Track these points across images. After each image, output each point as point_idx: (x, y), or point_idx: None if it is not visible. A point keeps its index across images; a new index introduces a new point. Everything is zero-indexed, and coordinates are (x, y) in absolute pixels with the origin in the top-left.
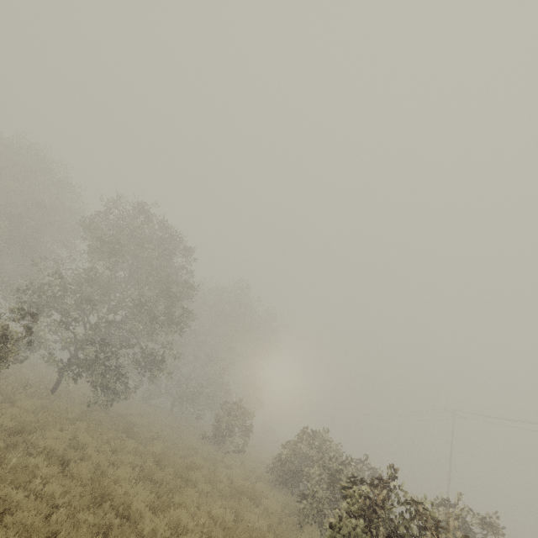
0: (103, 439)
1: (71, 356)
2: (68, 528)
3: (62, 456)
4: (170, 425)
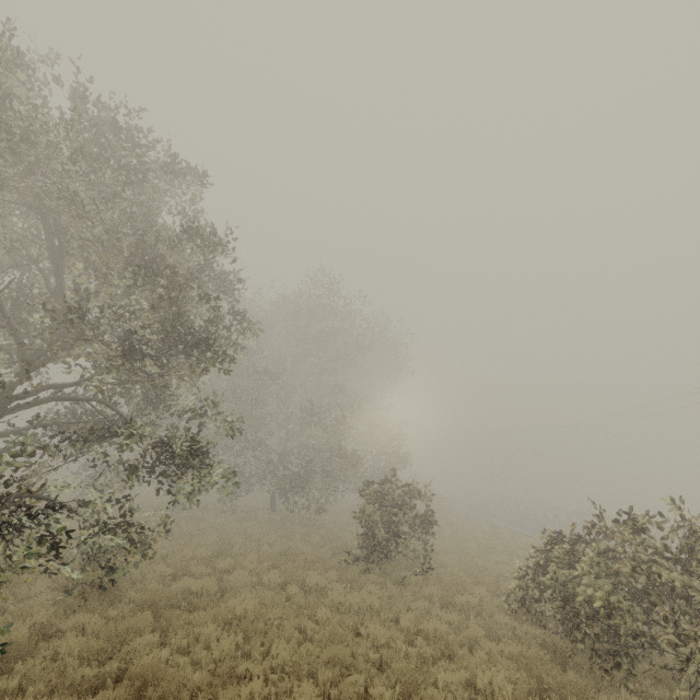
0: None
1: None
2: None
3: None
4: (275, 558)
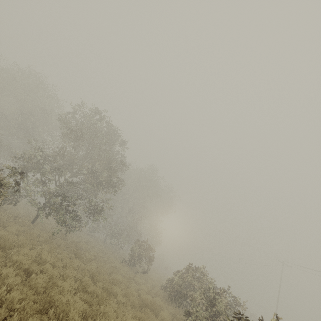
0: (58, 258)
1: (46, 201)
2: None
3: (28, 268)
4: (103, 251)
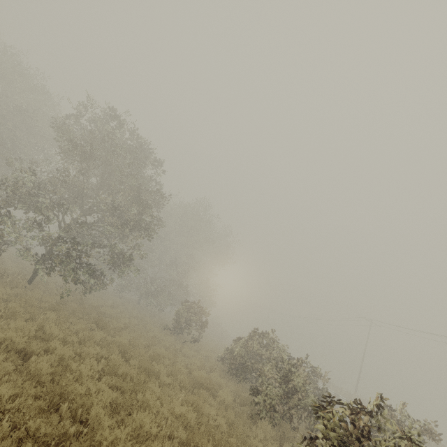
0: (71, 330)
1: (47, 251)
2: (9, 445)
3: (25, 347)
4: (136, 316)
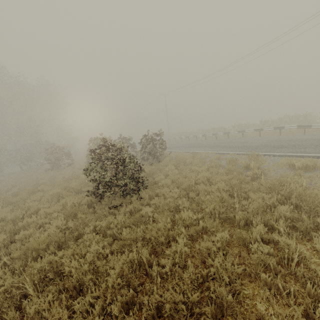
0: None
1: None
2: None
3: None
4: (22, 177)
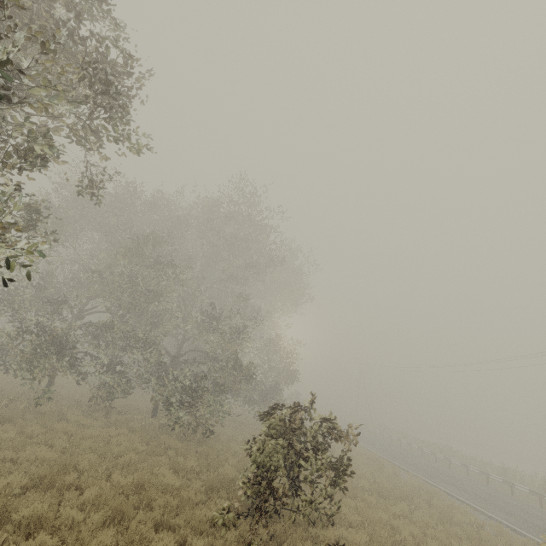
0: None
1: None
2: None
3: None
4: (118, 504)
